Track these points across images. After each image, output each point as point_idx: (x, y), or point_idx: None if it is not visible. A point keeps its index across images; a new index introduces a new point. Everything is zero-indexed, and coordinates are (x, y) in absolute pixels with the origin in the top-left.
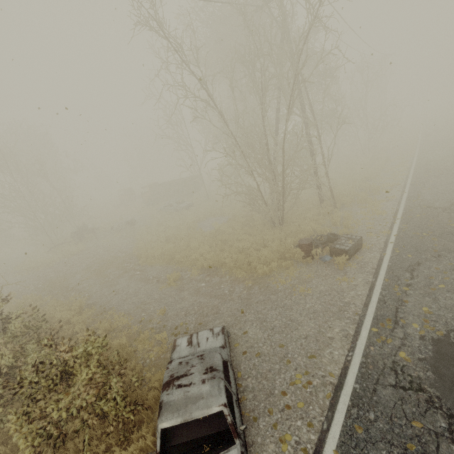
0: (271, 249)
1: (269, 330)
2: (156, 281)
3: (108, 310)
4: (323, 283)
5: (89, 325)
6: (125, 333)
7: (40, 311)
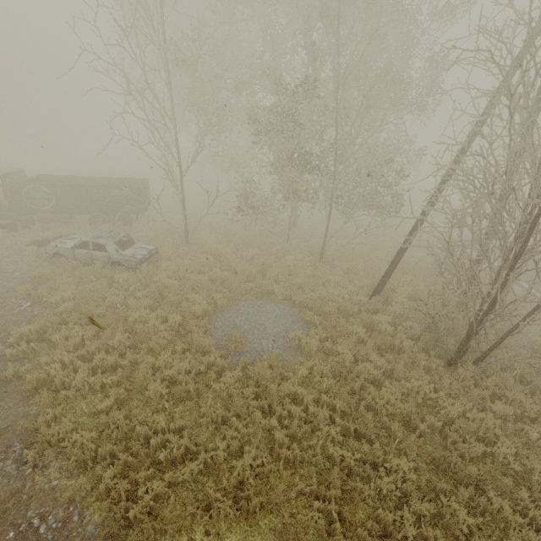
0: None
1: None
2: None
3: None
4: None
5: None
6: None
7: None
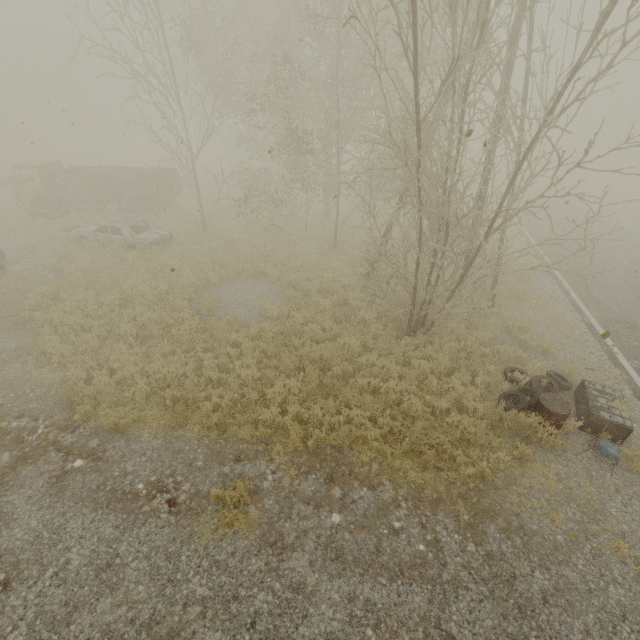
0: (449, 399)
1: None
2: (168, 508)
3: None
4: (635, 516)
5: None
6: None
7: None
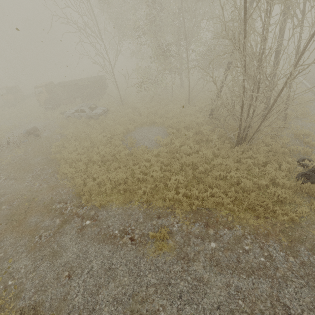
0: (267, 179)
1: None
2: (130, 242)
3: None
4: None
5: None
6: None
7: None
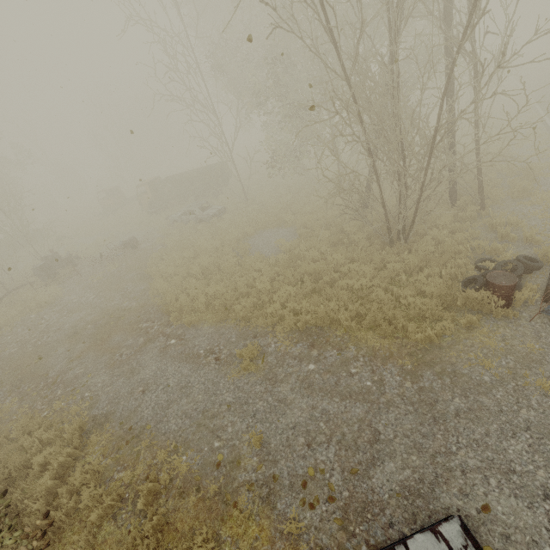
0: (413, 289)
1: (540, 500)
2: (215, 361)
3: (140, 433)
4: None
5: (109, 474)
6: (193, 500)
7: (1, 441)
